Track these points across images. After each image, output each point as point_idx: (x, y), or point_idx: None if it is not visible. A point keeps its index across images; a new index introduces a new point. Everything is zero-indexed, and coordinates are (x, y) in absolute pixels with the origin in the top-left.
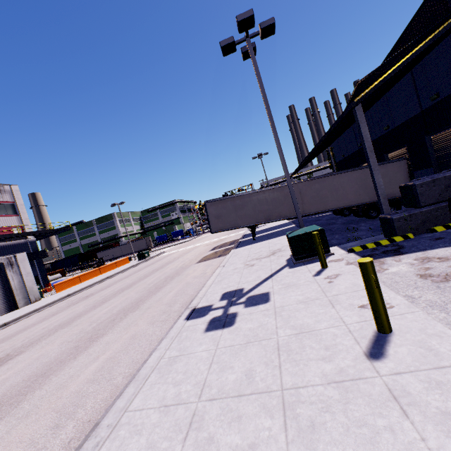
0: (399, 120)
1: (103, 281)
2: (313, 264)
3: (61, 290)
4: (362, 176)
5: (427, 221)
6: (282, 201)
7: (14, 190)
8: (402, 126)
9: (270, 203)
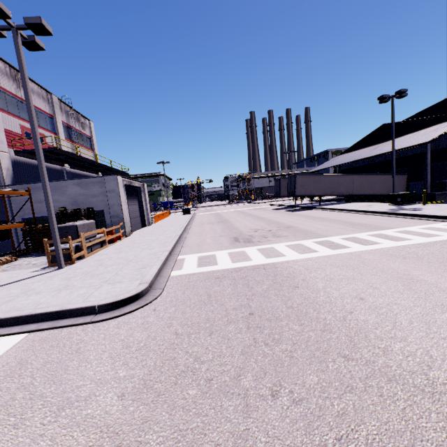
0: (409, 153)
1: (193, 220)
2: (414, 205)
3: (155, 222)
4: (385, 179)
5: (446, 197)
6: (342, 184)
7: (91, 126)
8: (410, 157)
9: (335, 184)
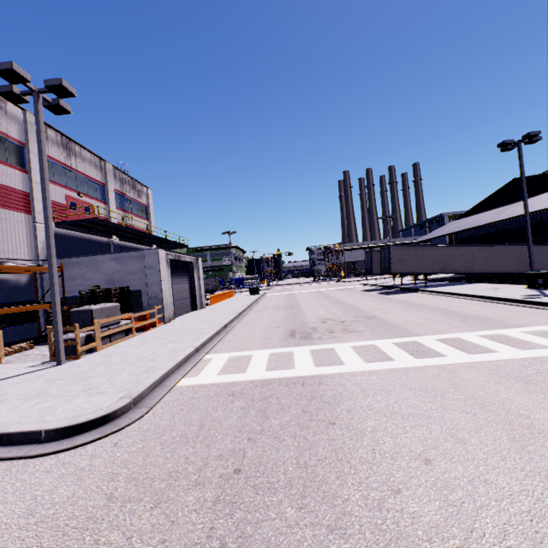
0: None
1: (258, 302)
2: None
3: (211, 304)
4: (522, 251)
5: None
6: (457, 258)
7: (149, 194)
8: None
9: (447, 258)
